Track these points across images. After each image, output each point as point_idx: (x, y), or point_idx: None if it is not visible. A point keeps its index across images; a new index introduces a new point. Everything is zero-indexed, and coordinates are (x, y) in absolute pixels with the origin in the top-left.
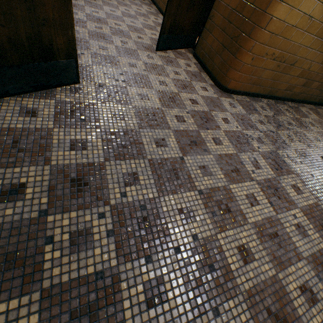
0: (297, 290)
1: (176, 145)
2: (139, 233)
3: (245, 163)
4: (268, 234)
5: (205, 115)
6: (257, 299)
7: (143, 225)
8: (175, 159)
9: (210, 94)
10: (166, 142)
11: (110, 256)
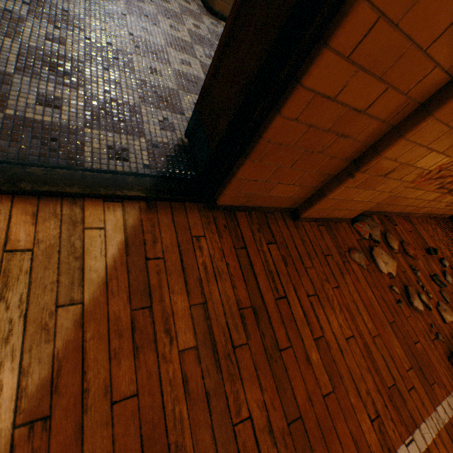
0: (191, 102)
1: (123, 8)
2: (55, 18)
3: (196, 51)
4: (187, 79)
5: (173, 13)
6: (149, 86)
7: (60, 17)
8: (117, 12)
9: (191, 8)
10: (113, 1)
11: (22, 11)
